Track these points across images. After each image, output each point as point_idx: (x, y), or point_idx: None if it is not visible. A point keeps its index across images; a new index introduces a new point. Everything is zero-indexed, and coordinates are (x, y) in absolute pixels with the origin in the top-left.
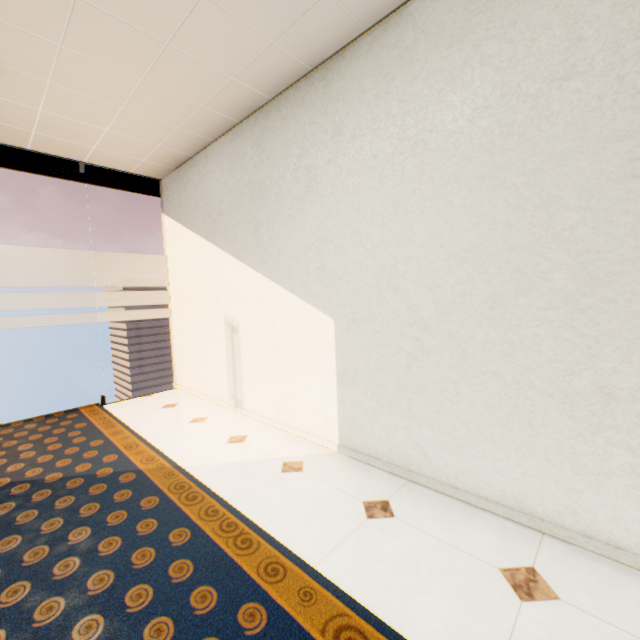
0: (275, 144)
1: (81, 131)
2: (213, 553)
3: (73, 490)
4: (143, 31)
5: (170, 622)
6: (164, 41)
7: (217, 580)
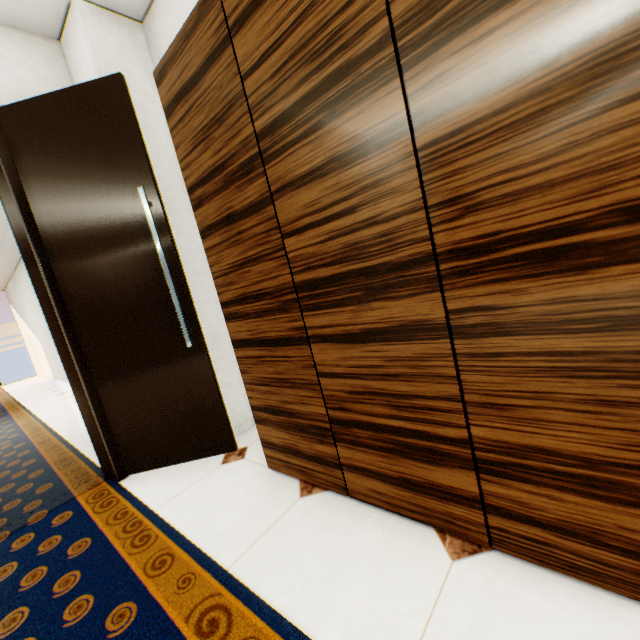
0: (17, 290)
1: None
2: None
3: None
4: None
5: None
6: None
7: None
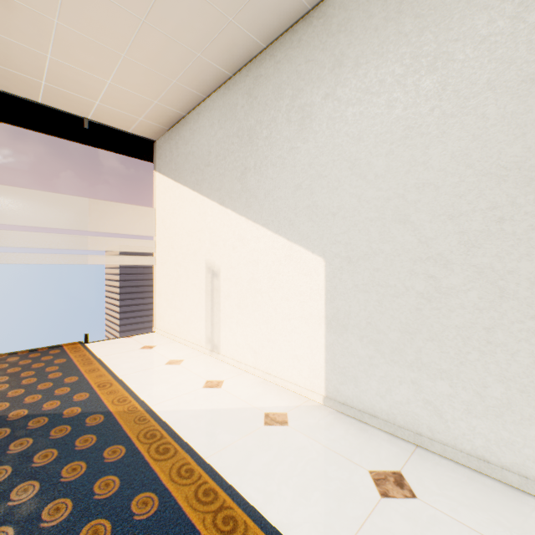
0: (267, 89)
1: (86, 83)
2: None
3: (33, 431)
4: None
5: None
6: None
7: None
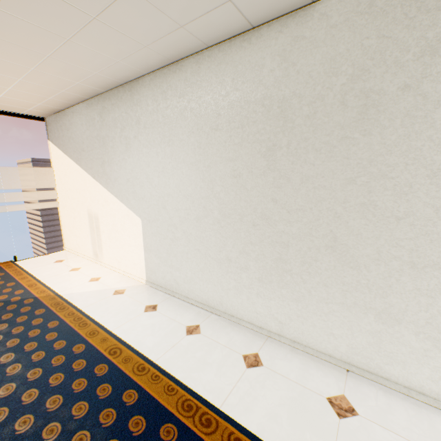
0: (109, 118)
1: None
2: (68, 329)
3: None
4: (16, 64)
5: (44, 352)
6: (30, 68)
7: (67, 338)
